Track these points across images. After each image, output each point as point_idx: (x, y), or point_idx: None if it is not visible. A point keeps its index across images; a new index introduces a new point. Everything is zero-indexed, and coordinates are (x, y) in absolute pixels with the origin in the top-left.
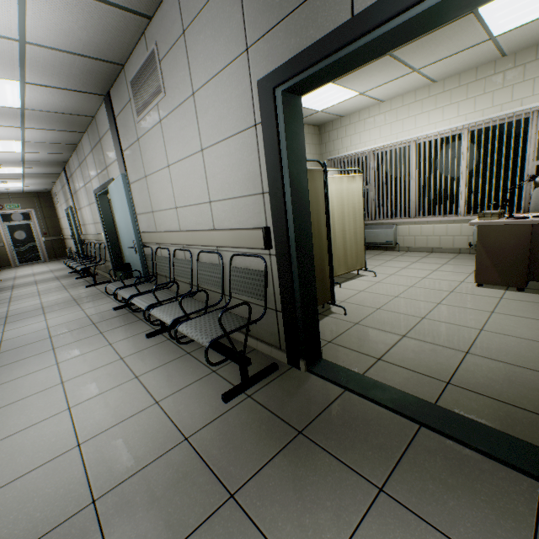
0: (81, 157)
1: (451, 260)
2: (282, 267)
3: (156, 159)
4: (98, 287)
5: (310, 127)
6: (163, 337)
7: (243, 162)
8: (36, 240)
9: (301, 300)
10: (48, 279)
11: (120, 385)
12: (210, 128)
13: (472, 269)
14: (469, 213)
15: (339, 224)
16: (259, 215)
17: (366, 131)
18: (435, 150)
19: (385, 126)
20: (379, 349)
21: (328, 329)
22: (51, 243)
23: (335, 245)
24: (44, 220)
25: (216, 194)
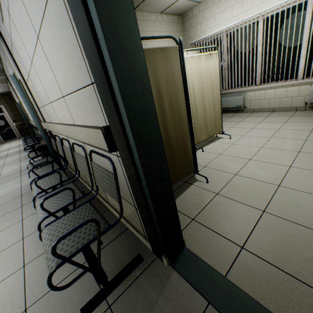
0: (5, 65)
1: (291, 118)
2: (129, 173)
3: (25, 57)
4: (39, 158)
5: (174, 17)
6: (61, 211)
7: (65, 43)
8: (10, 125)
9: (154, 208)
10: (14, 152)
11: (6, 278)
12: (30, 4)
13: (311, 125)
14: (307, 76)
15: (200, 99)
16: (97, 111)
17: (220, 13)
18: (281, 22)
19: (236, 5)
20: (241, 232)
21: (192, 202)
22: (20, 126)
23: (197, 118)
24: (11, 112)
25: (63, 88)
